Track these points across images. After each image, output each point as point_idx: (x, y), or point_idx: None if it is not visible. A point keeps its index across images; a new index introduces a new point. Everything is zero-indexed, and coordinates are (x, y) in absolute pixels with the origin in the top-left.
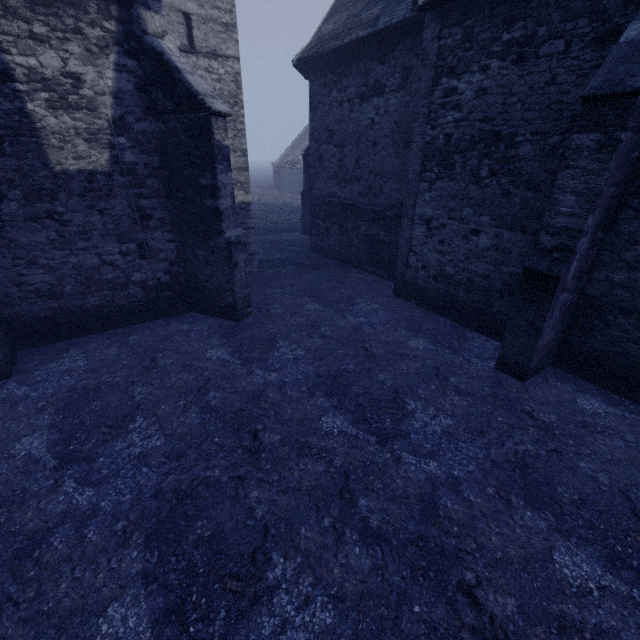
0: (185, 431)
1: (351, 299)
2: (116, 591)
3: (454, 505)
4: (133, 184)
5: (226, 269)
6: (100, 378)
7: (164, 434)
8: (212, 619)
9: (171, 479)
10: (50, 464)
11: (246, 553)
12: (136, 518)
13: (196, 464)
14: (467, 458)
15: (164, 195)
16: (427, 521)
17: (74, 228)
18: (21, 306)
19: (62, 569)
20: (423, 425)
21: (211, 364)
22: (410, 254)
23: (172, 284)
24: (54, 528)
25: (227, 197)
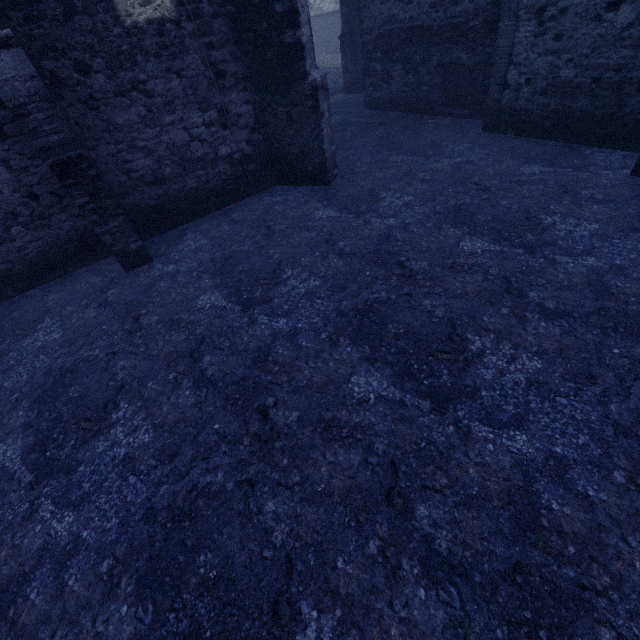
0: (335, 272)
1: (436, 144)
2: (350, 370)
3: (625, 284)
4: (201, 31)
5: (312, 123)
6: (230, 249)
7: (318, 277)
8: (438, 376)
9: (346, 304)
10: (236, 309)
11: (443, 338)
12: (334, 330)
13: (361, 291)
14: (626, 250)
15: (233, 41)
16: (602, 298)
17: (158, 99)
18: (134, 196)
19: (297, 364)
20: (568, 233)
21: (325, 222)
22: (510, 69)
23: (255, 156)
24: (272, 344)
25: (306, 25)
